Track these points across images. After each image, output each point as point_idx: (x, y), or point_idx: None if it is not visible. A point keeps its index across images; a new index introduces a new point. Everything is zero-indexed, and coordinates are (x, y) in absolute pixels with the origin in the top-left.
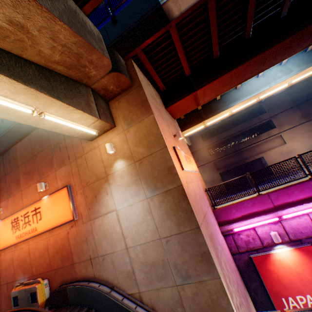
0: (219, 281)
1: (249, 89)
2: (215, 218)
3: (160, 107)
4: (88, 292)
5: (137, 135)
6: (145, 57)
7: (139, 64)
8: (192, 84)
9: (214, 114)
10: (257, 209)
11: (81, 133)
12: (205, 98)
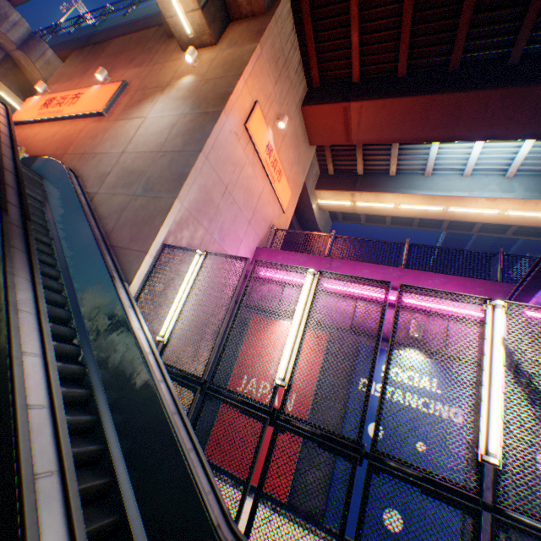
0: (173, 202)
1: (440, 185)
2: (254, 256)
3: (287, 80)
4: (53, 165)
5: (227, 58)
6: (308, 7)
7: (300, 20)
8: (351, 94)
9: (372, 191)
10: None
11: (175, 22)
12: (361, 133)
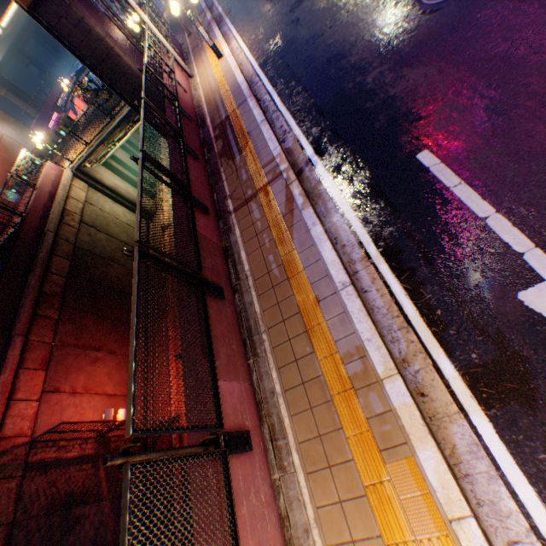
0: None
1: None
2: None
3: None
4: None
5: None
6: None
7: None
8: None
9: None
10: None
11: None
12: None
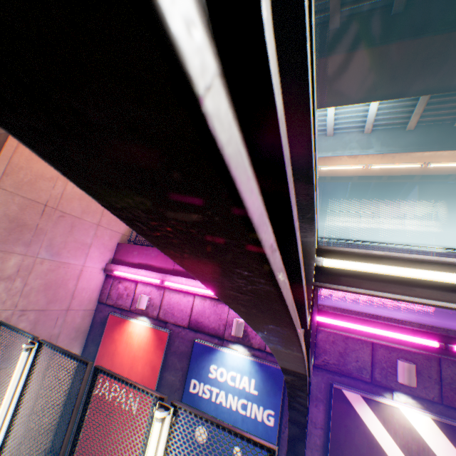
0: None
1: None
2: (116, 252)
3: None
4: None
5: None
6: None
7: None
8: None
9: None
10: (157, 264)
11: None
12: None
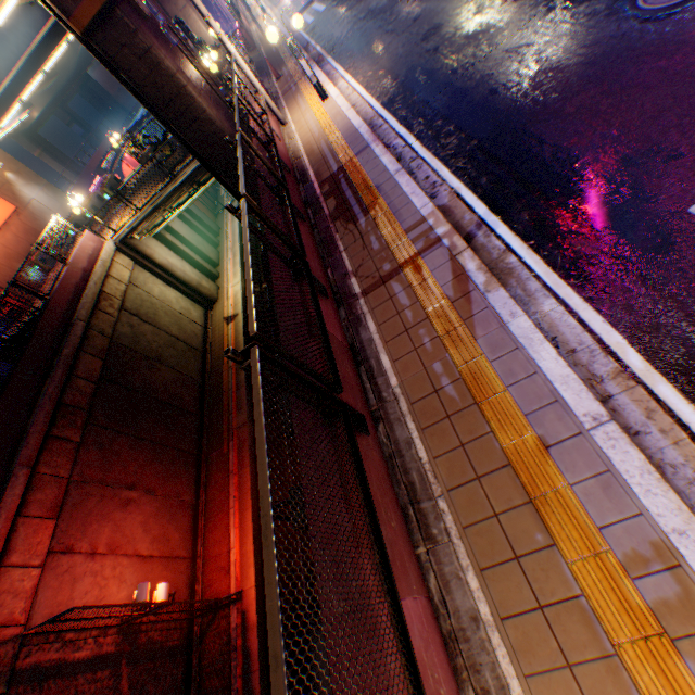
0: None
1: None
2: None
3: None
4: None
5: (4, 159)
6: None
7: None
8: None
9: None
10: None
11: None
12: None
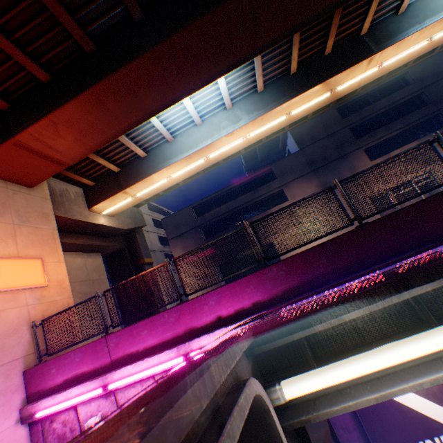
0: None
1: (187, 143)
2: (26, 385)
3: None
4: None
5: None
6: None
7: None
8: (11, 125)
9: (138, 180)
10: (88, 368)
11: None
12: (66, 153)
